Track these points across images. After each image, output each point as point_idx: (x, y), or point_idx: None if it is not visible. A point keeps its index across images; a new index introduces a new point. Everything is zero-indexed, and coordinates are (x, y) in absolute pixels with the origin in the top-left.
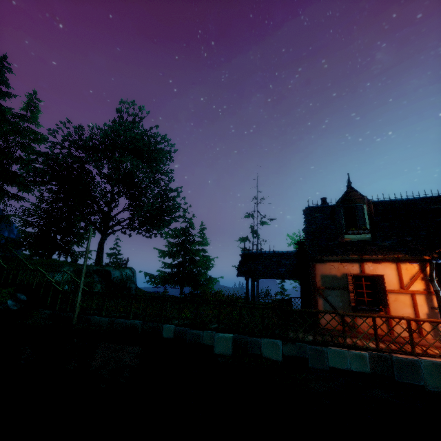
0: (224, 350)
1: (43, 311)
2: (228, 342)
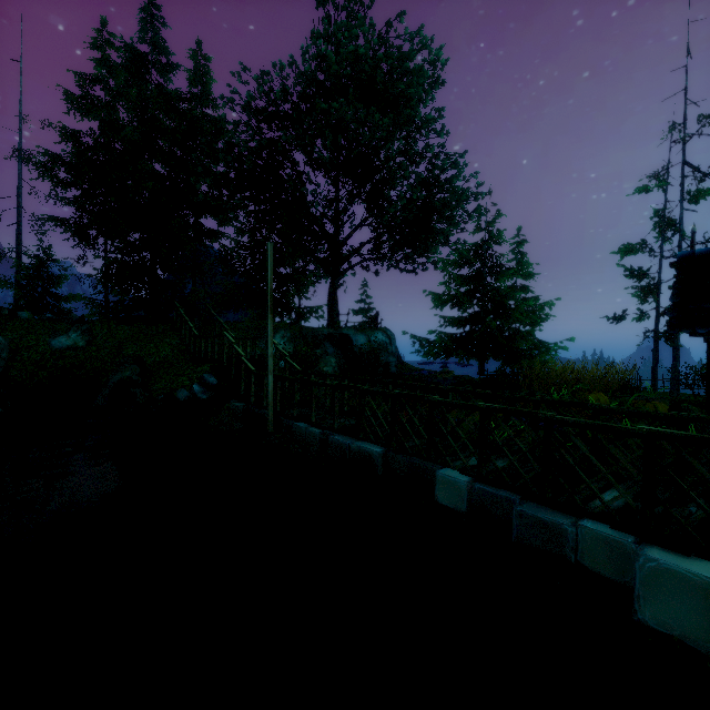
0: (695, 630)
1: (233, 404)
2: None
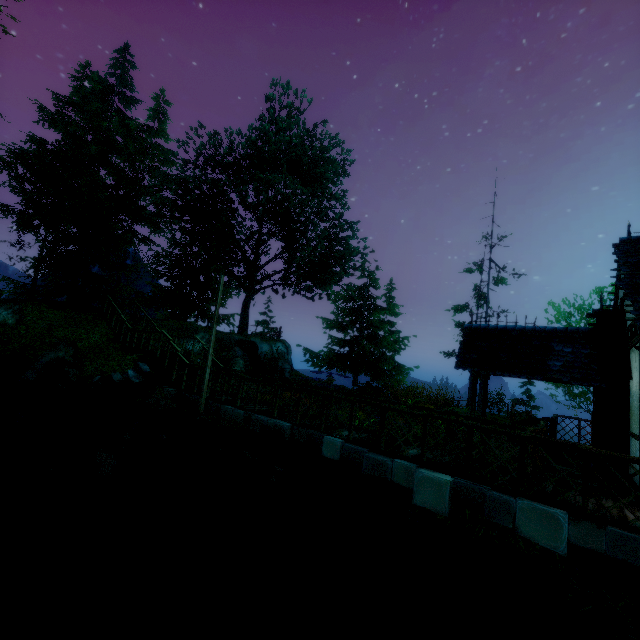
0: (434, 503)
1: (166, 388)
2: (442, 491)
